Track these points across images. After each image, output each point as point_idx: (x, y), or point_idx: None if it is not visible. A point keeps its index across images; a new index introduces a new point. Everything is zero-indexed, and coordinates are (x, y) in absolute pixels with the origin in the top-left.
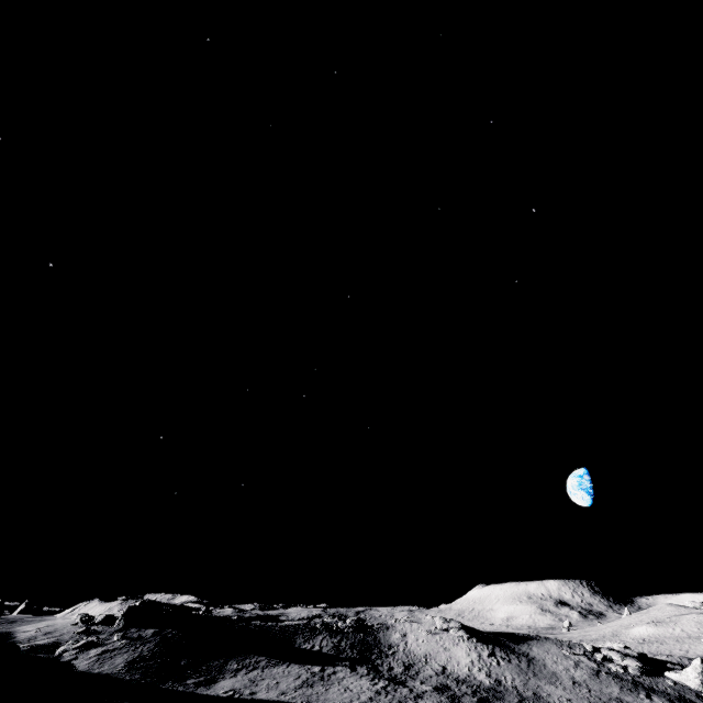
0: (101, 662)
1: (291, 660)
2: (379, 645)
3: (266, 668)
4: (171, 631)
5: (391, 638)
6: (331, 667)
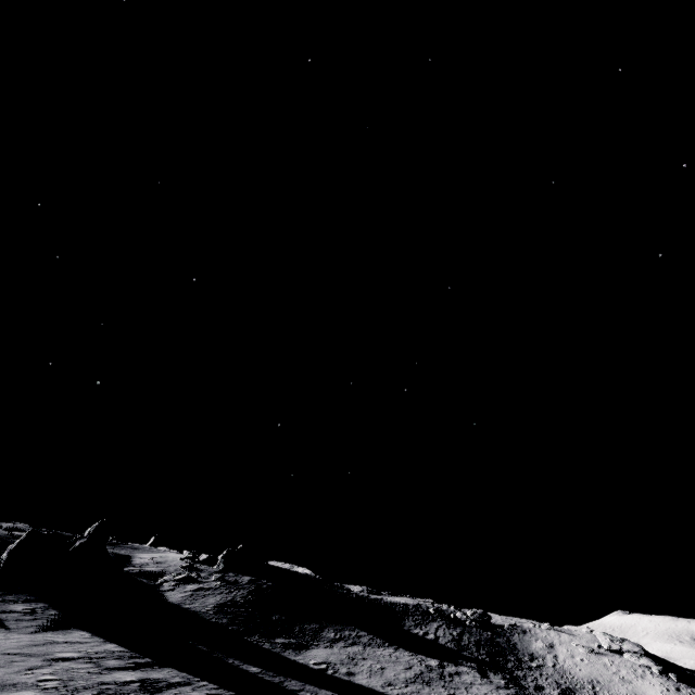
0: (194, 599)
1: (399, 644)
2: (515, 651)
3: (368, 646)
4: (267, 582)
5: (531, 646)
6: (452, 664)
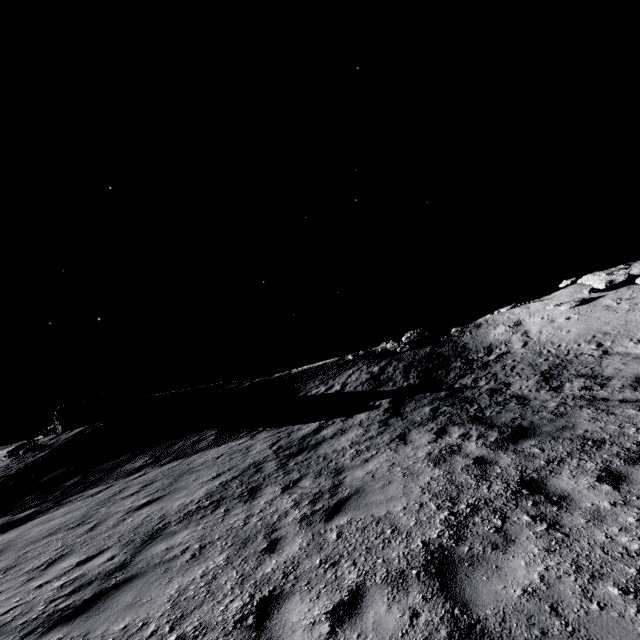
0: None
1: (270, 423)
2: (464, 353)
3: (199, 453)
4: (99, 424)
5: (489, 337)
6: (342, 419)
